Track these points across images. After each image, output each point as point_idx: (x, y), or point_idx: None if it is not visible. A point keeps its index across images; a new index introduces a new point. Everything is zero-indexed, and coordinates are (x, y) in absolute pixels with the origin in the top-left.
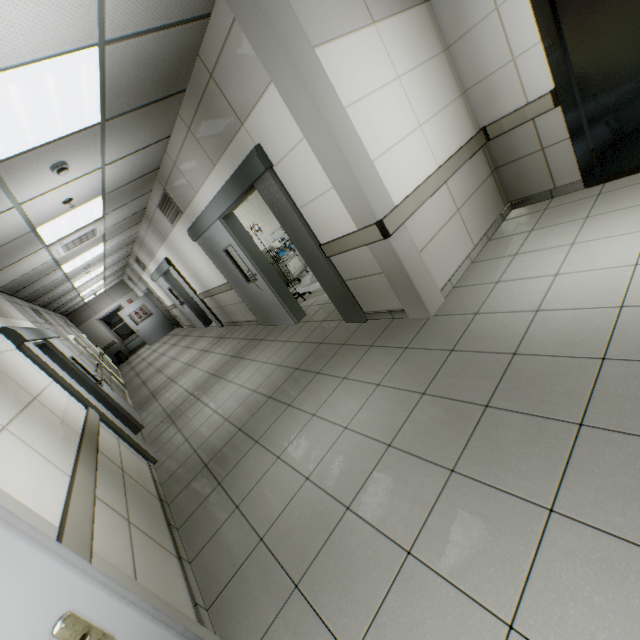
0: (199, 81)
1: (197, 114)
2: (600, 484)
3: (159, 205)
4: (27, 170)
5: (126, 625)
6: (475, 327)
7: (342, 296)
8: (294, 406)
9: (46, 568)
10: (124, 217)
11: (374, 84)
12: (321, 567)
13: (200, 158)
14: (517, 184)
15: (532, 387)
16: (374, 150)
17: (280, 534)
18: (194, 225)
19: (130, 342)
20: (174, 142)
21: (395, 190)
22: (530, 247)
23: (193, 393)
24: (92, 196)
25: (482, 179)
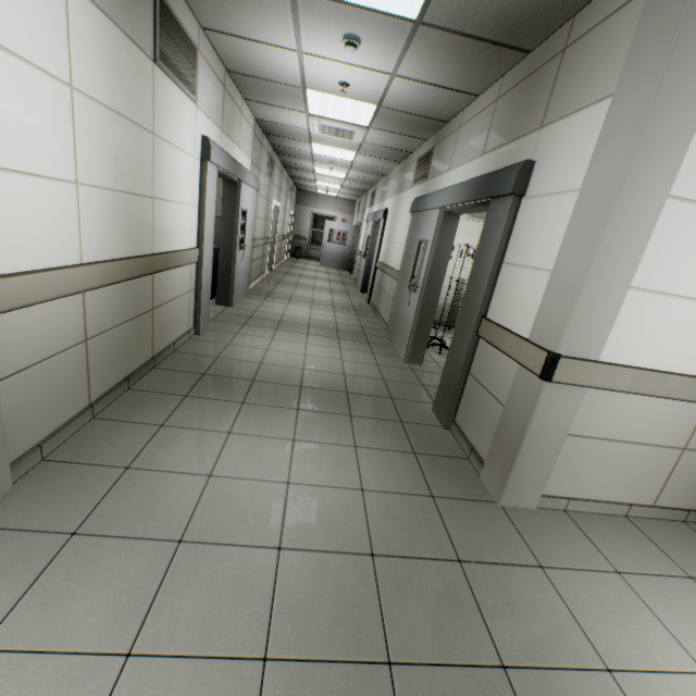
0: (549, 49)
1: (516, 87)
2: None
3: (420, 158)
4: (323, 21)
5: None
6: (517, 576)
7: (452, 383)
8: (298, 414)
9: None
10: (386, 144)
11: None
12: (99, 549)
13: (480, 137)
14: None
15: None
16: (650, 277)
17: (136, 483)
18: (422, 197)
19: (313, 249)
20: (476, 105)
21: (621, 344)
22: None
23: (281, 321)
24: (368, 98)
25: None
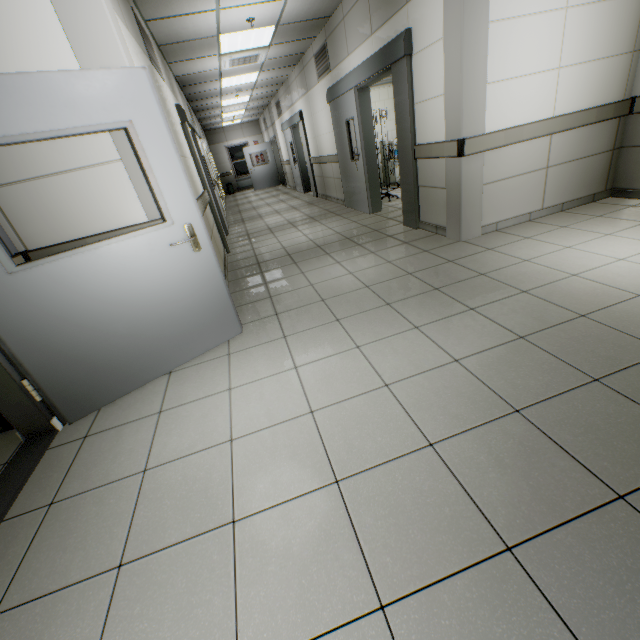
0: None
1: None
2: (449, 327)
3: (316, 55)
4: None
5: (206, 249)
6: (479, 255)
7: (410, 199)
8: (330, 255)
9: (190, 201)
10: (284, 54)
11: (534, 7)
12: (293, 313)
13: (364, 22)
14: (630, 172)
15: (470, 290)
16: (495, 74)
17: (281, 298)
18: (334, 87)
19: (241, 180)
20: None
21: (494, 120)
22: (580, 226)
23: (271, 228)
24: (268, 23)
25: (596, 151)
